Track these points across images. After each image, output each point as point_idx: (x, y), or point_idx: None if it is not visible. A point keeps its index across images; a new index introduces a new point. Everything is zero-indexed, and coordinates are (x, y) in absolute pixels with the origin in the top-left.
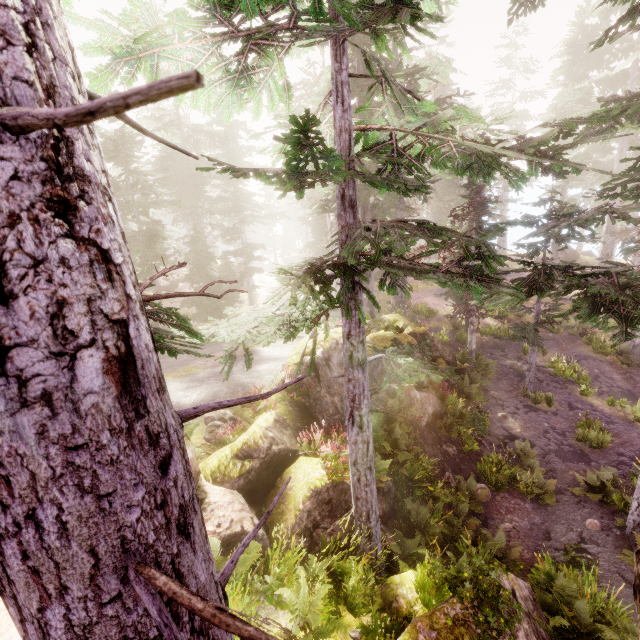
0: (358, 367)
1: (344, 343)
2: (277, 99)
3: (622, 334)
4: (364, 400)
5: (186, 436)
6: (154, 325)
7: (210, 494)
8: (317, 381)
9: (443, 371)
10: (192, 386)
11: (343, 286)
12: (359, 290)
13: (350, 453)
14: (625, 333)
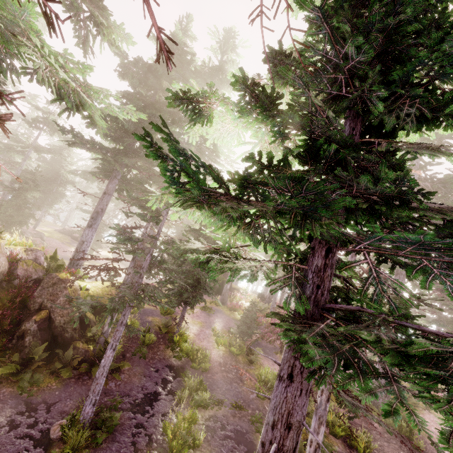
0: None
1: None
2: None
3: None
4: None
5: None
6: None
7: None
8: None
9: None
10: None
11: None
12: None
13: None
14: None
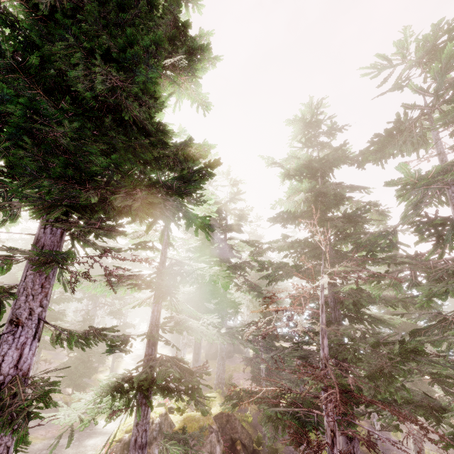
0: (139, 450)
1: (135, 430)
2: (134, 290)
3: (273, 437)
4: None
5: None
6: None
7: None
8: None
9: None
10: None
11: (135, 393)
12: (149, 393)
13: None
14: (274, 437)
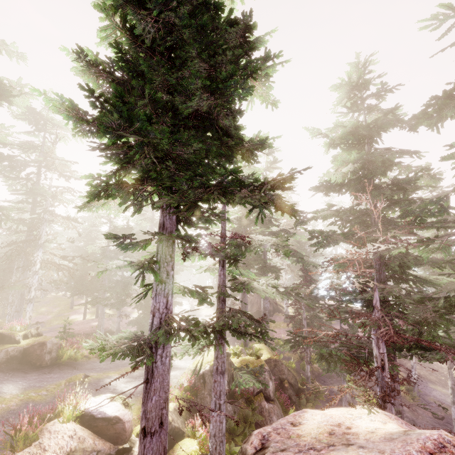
0: (220, 375)
1: (215, 361)
2: (201, 258)
3: (326, 370)
4: (222, 395)
5: (131, 407)
6: (104, 334)
7: (135, 446)
8: (203, 386)
9: (262, 382)
10: (129, 381)
11: (215, 335)
12: (224, 336)
13: (213, 429)
14: (327, 369)
